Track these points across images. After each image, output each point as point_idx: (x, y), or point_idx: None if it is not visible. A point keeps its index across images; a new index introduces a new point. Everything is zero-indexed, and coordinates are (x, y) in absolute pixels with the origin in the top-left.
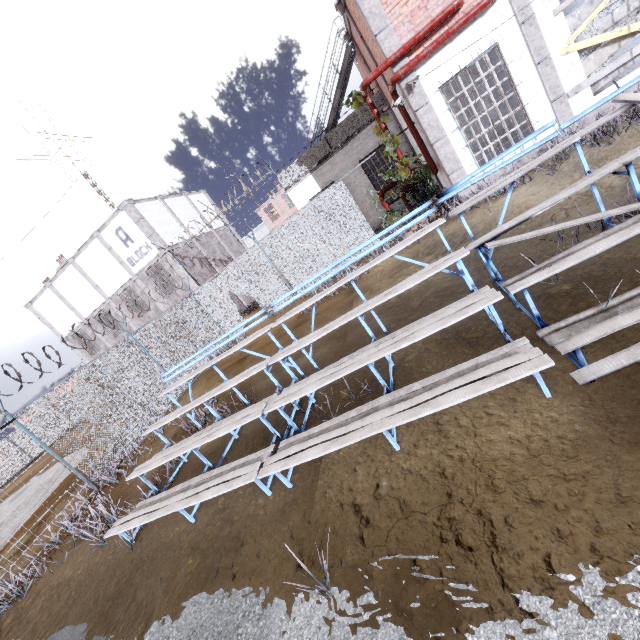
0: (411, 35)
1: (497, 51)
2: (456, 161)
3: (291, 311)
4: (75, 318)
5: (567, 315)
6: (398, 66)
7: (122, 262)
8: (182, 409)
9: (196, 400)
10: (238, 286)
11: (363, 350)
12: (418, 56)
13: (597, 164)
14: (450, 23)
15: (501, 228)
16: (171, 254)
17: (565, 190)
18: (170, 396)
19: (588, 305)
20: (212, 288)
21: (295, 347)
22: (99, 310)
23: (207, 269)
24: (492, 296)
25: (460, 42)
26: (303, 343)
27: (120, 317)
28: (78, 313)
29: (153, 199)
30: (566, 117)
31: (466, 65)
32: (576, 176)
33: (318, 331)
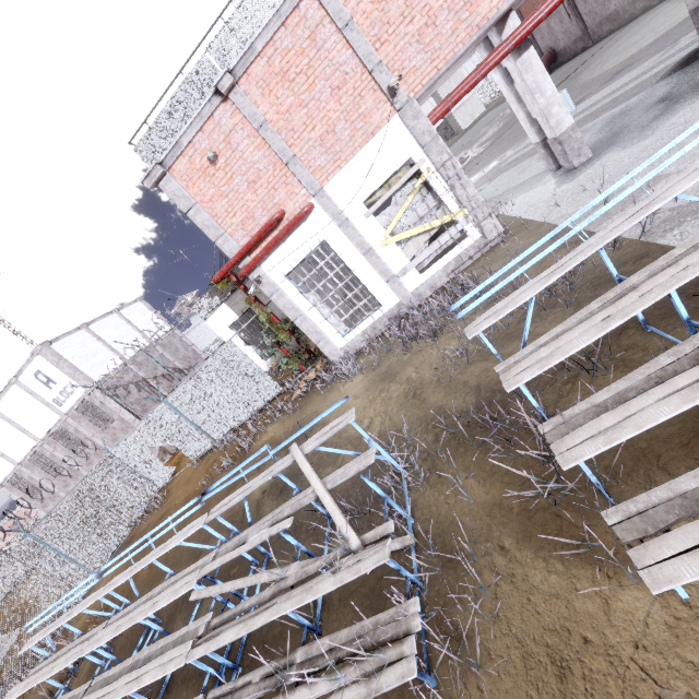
0: (247, 238)
1: (328, 245)
2: (319, 333)
3: (112, 582)
4: (7, 464)
5: (260, 645)
6: (242, 264)
7: (48, 404)
8: (27, 683)
9: (38, 674)
10: (156, 439)
11: (141, 655)
12: (255, 259)
13: (390, 383)
14: (278, 228)
15: (213, 566)
16: (99, 390)
17: (271, 516)
18: (33, 648)
19: (271, 638)
20: (129, 445)
21: (98, 641)
22: (32, 453)
23: (146, 392)
24: (182, 657)
25: (292, 241)
26: (102, 639)
27: (57, 457)
28: (9, 459)
29: (75, 330)
30: (402, 292)
31: (304, 257)
32: (377, 392)
33: (115, 626)
